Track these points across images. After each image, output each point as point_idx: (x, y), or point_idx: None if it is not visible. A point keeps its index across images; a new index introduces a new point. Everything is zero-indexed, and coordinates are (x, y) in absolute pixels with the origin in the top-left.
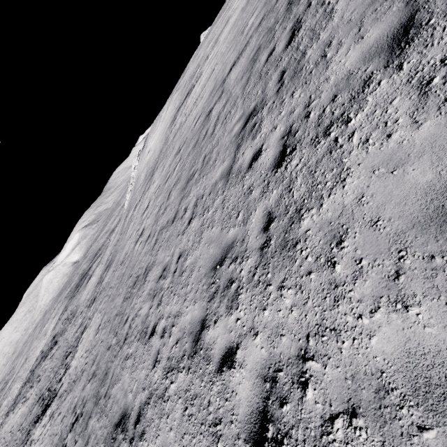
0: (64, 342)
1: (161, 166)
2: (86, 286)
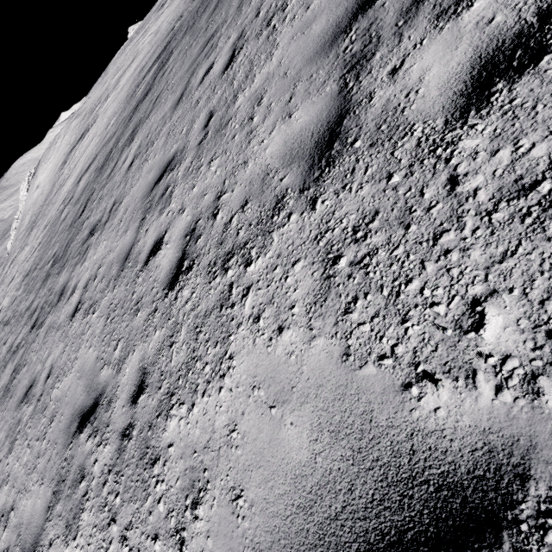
0: None
1: (37, 227)
2: None
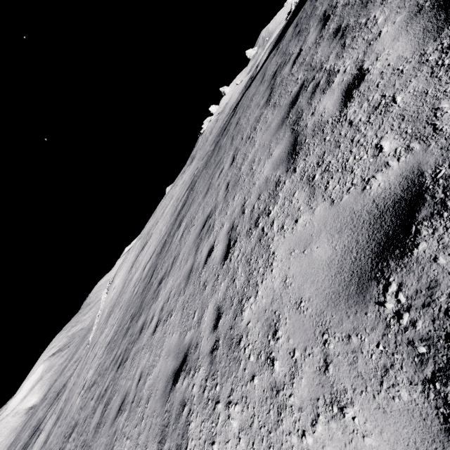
0: None
1: (114, 312)
2: (32, 447)
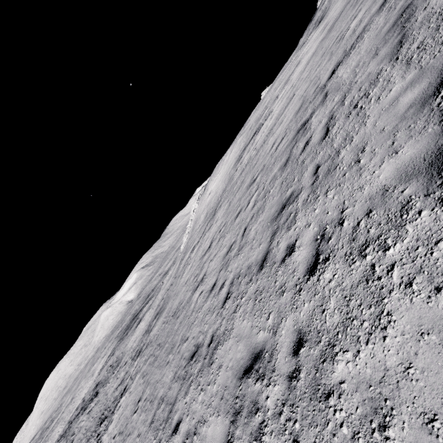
0: (104, 397)
1: (226, 203)
2: (134, 330)
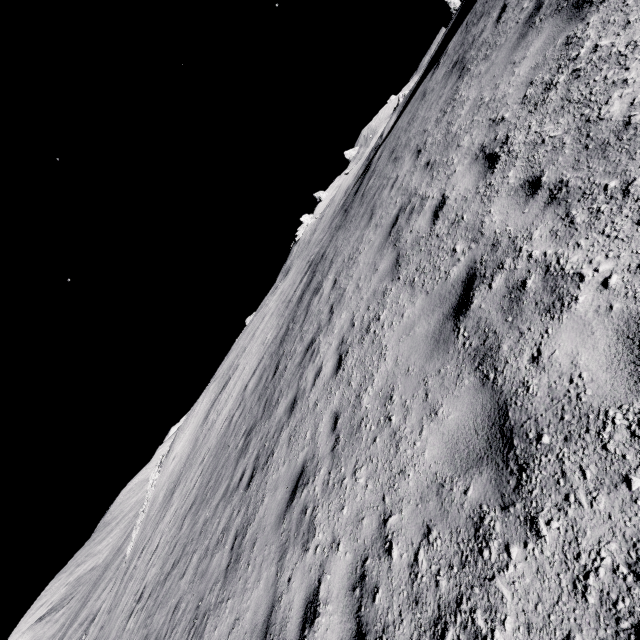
0: None
1: (184, 480)
2: None
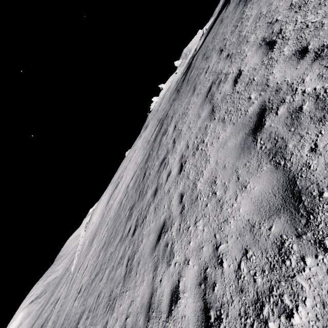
0: None
1: (98, 234)
2: None
